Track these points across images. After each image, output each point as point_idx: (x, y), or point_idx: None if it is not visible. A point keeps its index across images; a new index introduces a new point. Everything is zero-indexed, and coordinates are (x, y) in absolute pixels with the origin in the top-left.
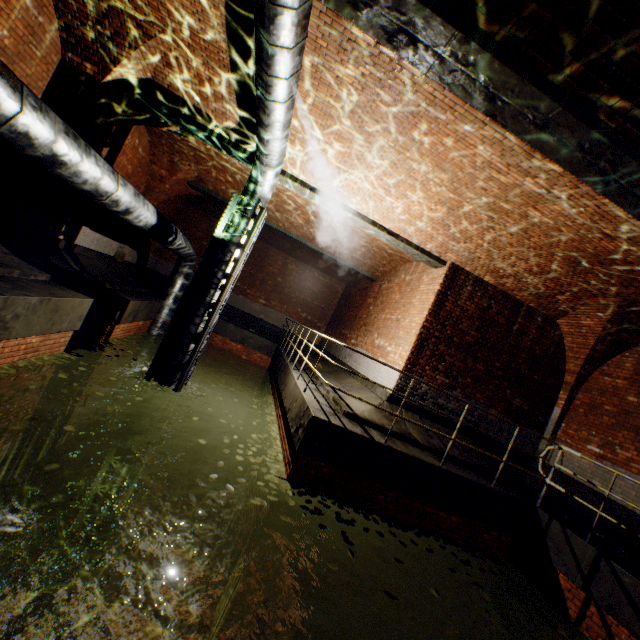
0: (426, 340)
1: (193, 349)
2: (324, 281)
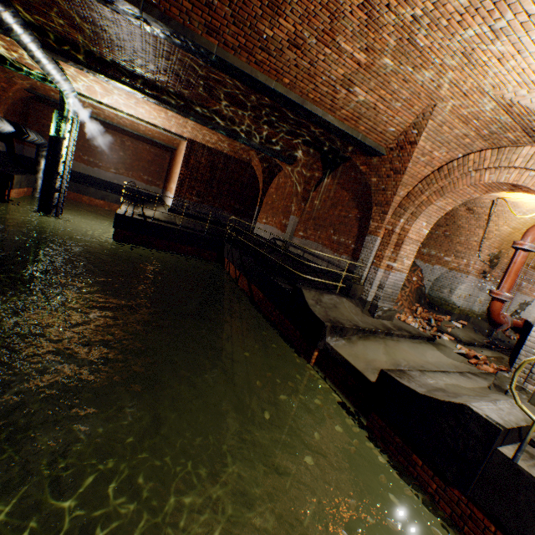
0: (184, 180)
1: (59, 196)
2: (155, 152)
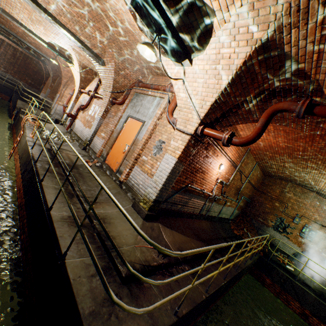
0: None
1: None
2: None
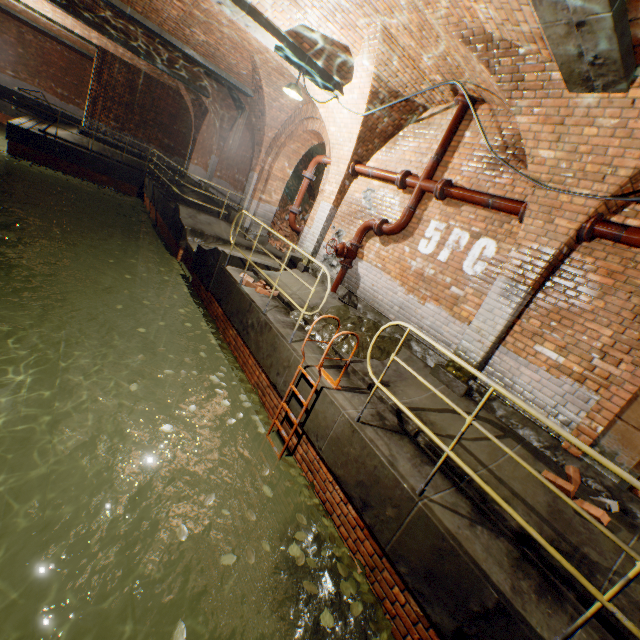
0: (98, 99)
1: None
2: (70, 57)
